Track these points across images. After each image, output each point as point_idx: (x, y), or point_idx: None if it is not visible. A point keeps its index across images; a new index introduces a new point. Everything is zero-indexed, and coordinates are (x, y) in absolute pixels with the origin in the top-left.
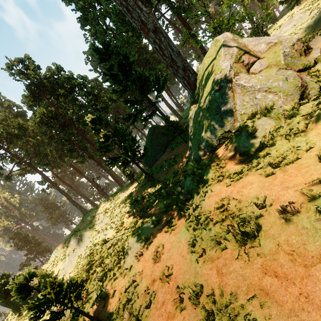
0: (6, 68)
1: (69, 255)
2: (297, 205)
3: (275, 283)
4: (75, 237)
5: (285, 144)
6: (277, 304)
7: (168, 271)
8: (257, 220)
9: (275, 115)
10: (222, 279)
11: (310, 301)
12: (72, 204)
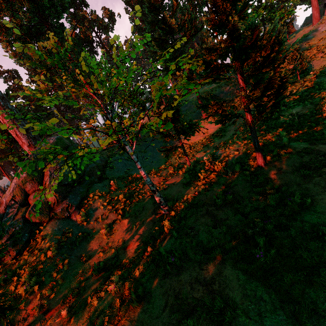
0: None
1: None
2: None
3: None
4: None
5: None
6: None
7: None
8: None
9: None
10: None
11: None
12: None
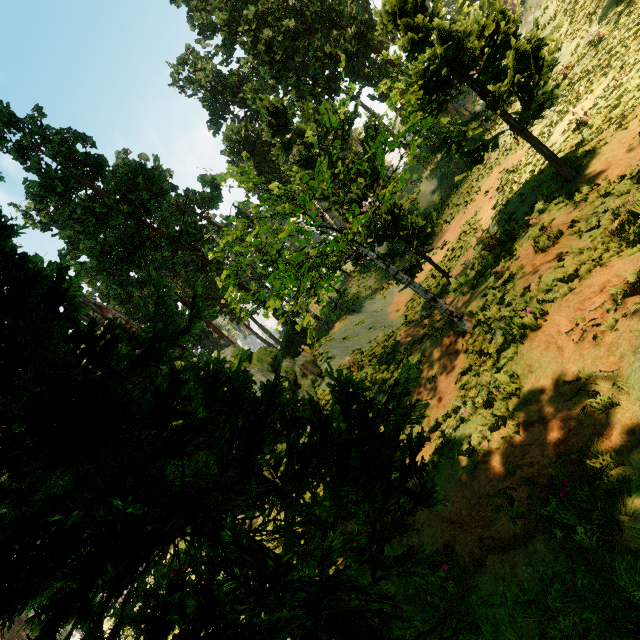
0: None
1: None
2: None
3: None
4: None
5: None
6: None
7: None
8: None
9: None
10: None
11: None
12: None
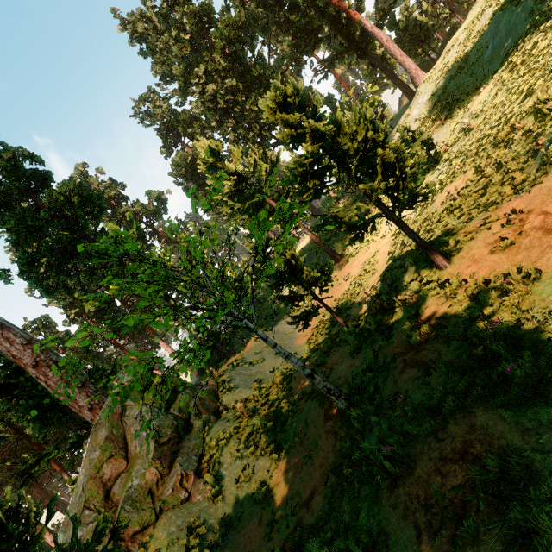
0: None
1: None
2: None
3: None
4: None
5: None
6: None
7: None
8: None
9: None
10: None
11: None
12: None
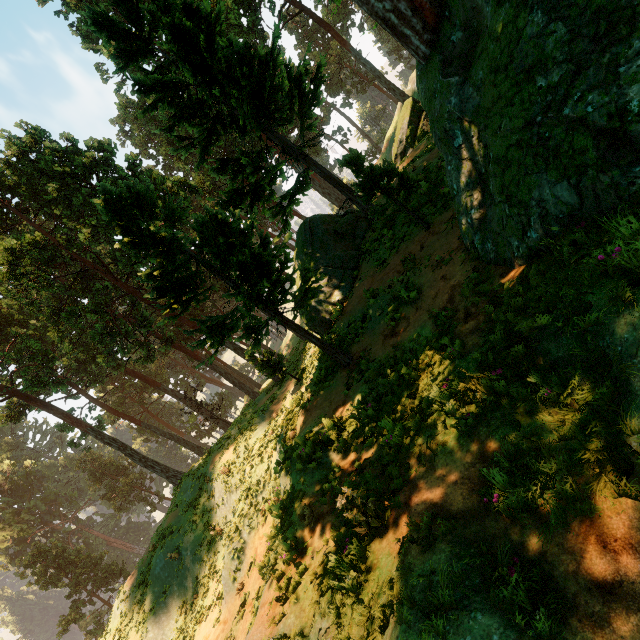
0: None
1: (155, 608)
2: None
3: None
4: (163, 555)
5: None
6: None
7: None
8: None
9: None
10: None
11: None
12: (143, 466)
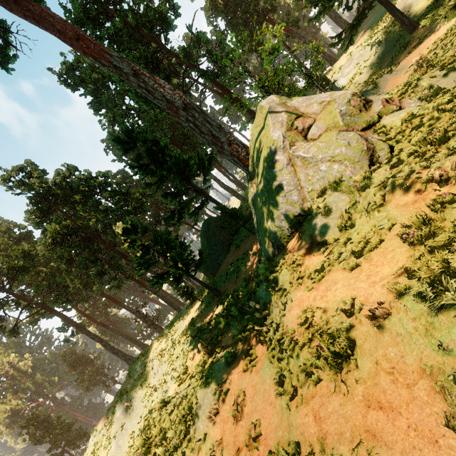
0: (2, 181)
1: (116, 436)
2: (387, 305)
3: (380, 418)
4: (121, 405)
5: (365, 223)
6: (386, 447)
7: (255, 431)
8: (348, 333)
9: (346, 188)
10: (321, 427)
11: (420, 434)
12: (111, 352)
